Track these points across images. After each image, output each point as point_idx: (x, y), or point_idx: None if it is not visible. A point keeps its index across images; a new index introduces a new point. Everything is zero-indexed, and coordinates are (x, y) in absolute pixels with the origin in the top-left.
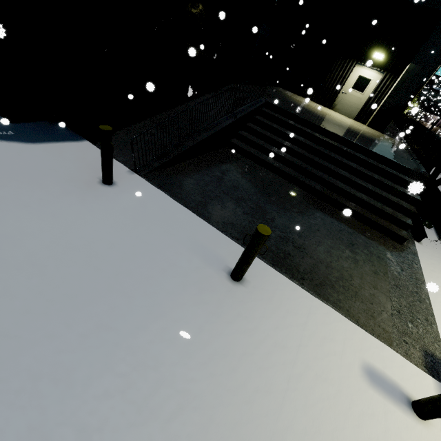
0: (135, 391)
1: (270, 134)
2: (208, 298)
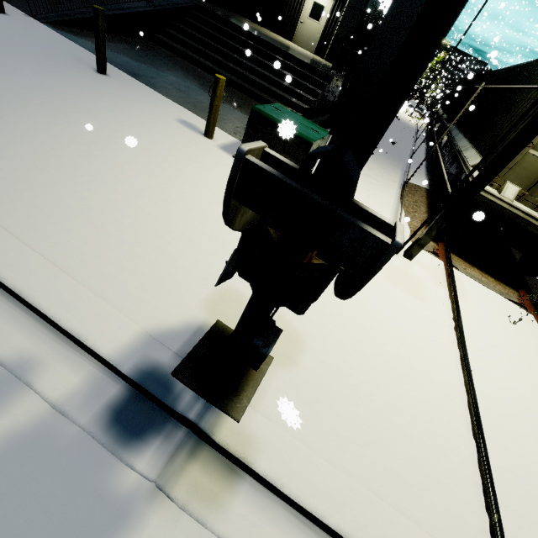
0: None
1: (198, 34)
2: (69, 68)
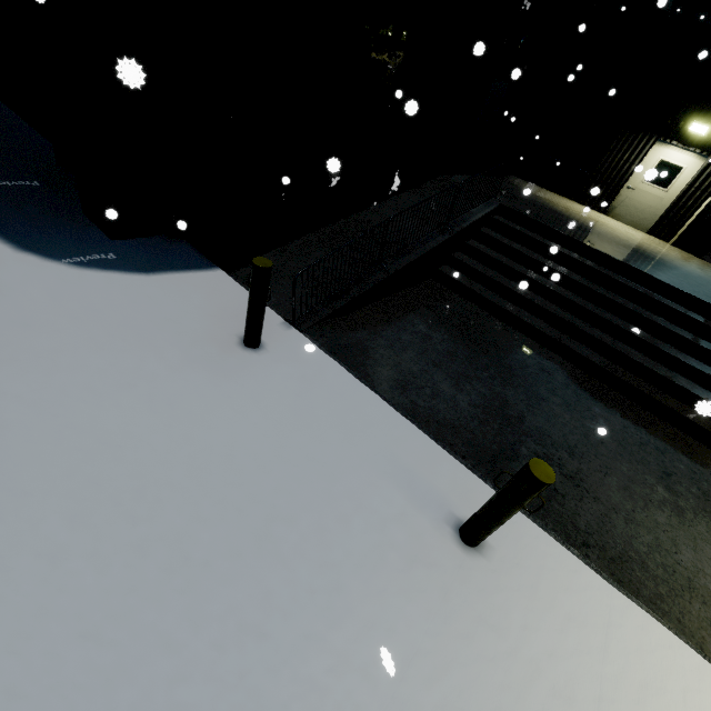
0: None
1: (507, 259)
2: (424, 580)
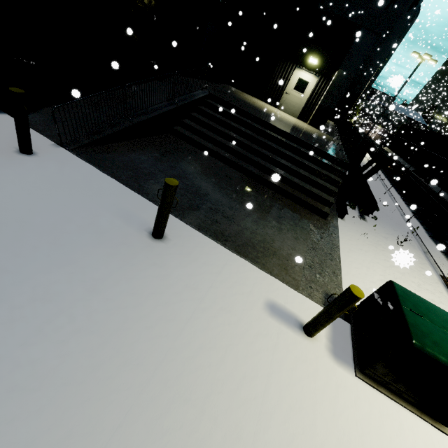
0: (30, 320)
1: (213, 123)
2: (124, 251)
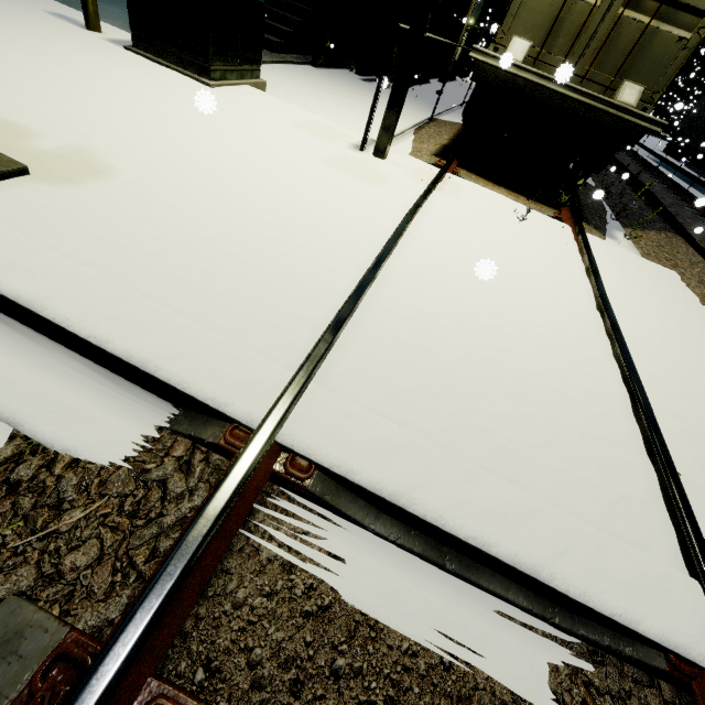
0: None
1: None
2: None
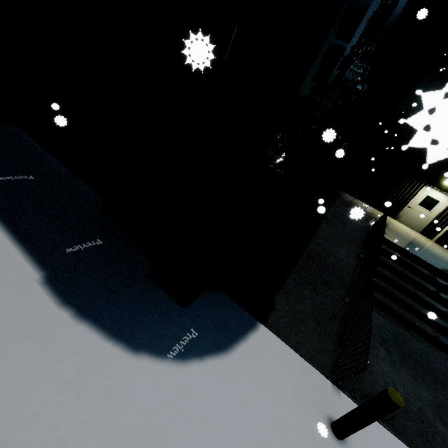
0: None
1: (388, 272)
2: None
